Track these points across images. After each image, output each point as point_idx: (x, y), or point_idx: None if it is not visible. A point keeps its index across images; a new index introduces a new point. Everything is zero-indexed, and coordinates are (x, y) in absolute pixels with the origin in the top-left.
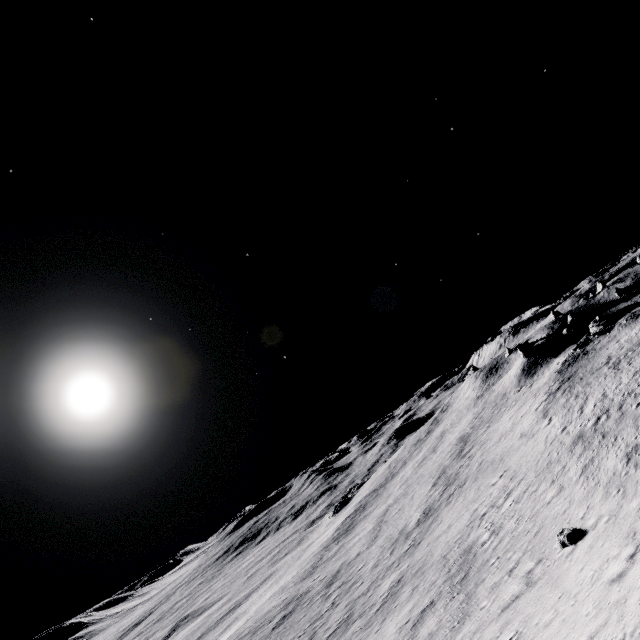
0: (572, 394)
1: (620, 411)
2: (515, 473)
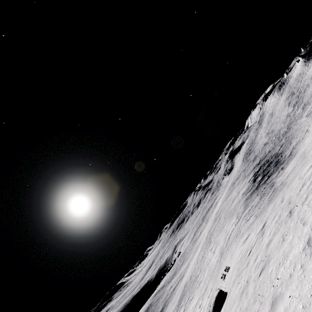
0: None
1: None
2: None
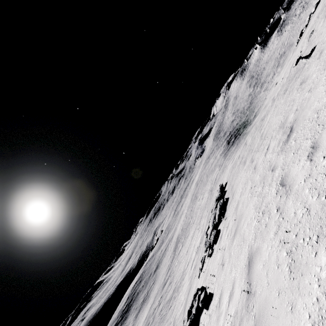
0: (289, 22)
1: None
2: (282, 43)
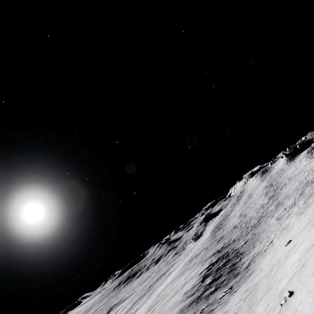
0: None
1: None
2: (311, 168)
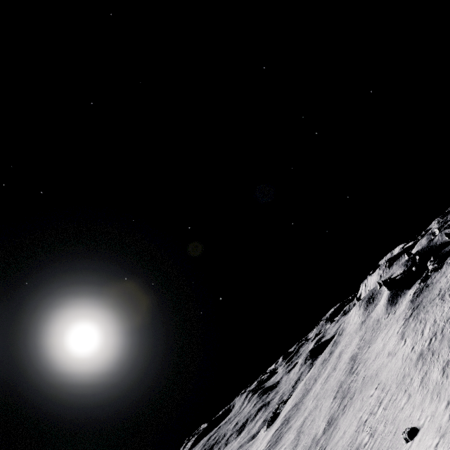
0: (418, 320)
1: (442, 334)
2: (384, 385)
